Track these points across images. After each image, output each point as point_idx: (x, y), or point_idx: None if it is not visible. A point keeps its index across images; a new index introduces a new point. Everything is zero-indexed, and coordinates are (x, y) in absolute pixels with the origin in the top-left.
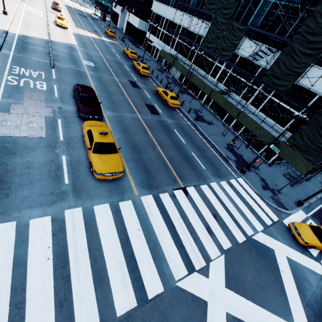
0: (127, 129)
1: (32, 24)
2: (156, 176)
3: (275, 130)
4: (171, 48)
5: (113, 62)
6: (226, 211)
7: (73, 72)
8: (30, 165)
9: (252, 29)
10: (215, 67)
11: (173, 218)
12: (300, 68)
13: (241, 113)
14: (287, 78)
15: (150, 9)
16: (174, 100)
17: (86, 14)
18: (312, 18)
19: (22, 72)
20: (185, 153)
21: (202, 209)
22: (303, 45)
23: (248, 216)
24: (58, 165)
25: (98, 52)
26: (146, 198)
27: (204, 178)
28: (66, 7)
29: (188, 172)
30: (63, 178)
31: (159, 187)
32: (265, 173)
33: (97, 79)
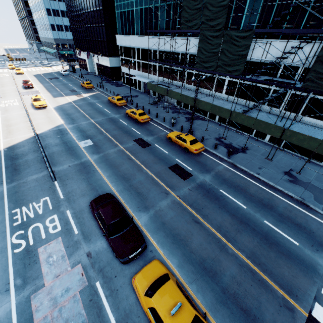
0: (177, 234)
1: (12, 123)
2: (264, 318)
3: None
4: (155, 75)
5: (107, 122)
6: None
7: (77, 171)
8: None
9: (261, 32)
10: (217, 80)
11: None
12: None
13: (286, 131)
14: None
15: (115, 44)
16: (195, 143)
17: (56, 74)
18: None
19: (25, 214)
20: (260, 229)
21: None
22: None
23: None
24: None
25: (87, 119)
26: None
27: (311, 267)
28: (36, 77)
29: (289, 269)
30: None
31: None
32: None
33: (104, 163)
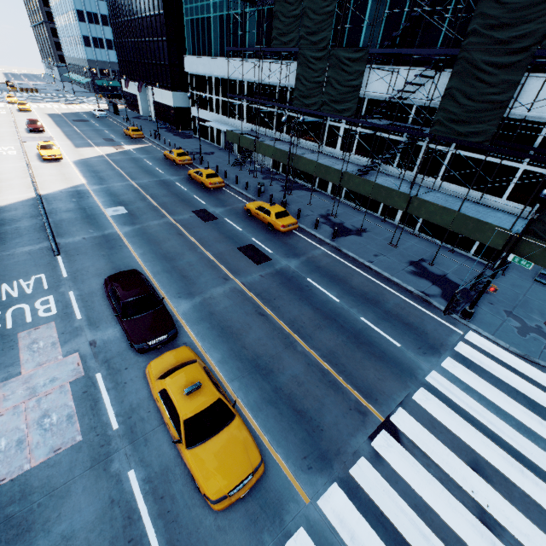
0: (228, 327)
1: (2, 179)
2: (324, 420)
3: (486, 206)
4: (241, 121)
5: (156, 186)
6: (488, 438)
7: (95, 245)
8: (69, 545)
9: (377, 52)
10: (329, 129)
11: (404, 529)
12: (501, 93)
13: (413, 200)
14: (481, 117)
15: (183, 71)
16: (284, 217)
17: (86, 116)
18: (489, 0)
19: (4, 293)
20: (351, 326)
21: (445, 463)
22: (490, 50)
23: (534, 426)
24: (126, 509)
25: (125, 179)
26: (330, 501)
27: (409, 371)
28: (51, 118)
29: (376, 372)
30: (146, 544)
31: (342, 450)
32: (504, 294)
33: (139, 237)
